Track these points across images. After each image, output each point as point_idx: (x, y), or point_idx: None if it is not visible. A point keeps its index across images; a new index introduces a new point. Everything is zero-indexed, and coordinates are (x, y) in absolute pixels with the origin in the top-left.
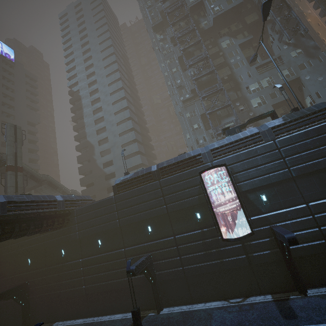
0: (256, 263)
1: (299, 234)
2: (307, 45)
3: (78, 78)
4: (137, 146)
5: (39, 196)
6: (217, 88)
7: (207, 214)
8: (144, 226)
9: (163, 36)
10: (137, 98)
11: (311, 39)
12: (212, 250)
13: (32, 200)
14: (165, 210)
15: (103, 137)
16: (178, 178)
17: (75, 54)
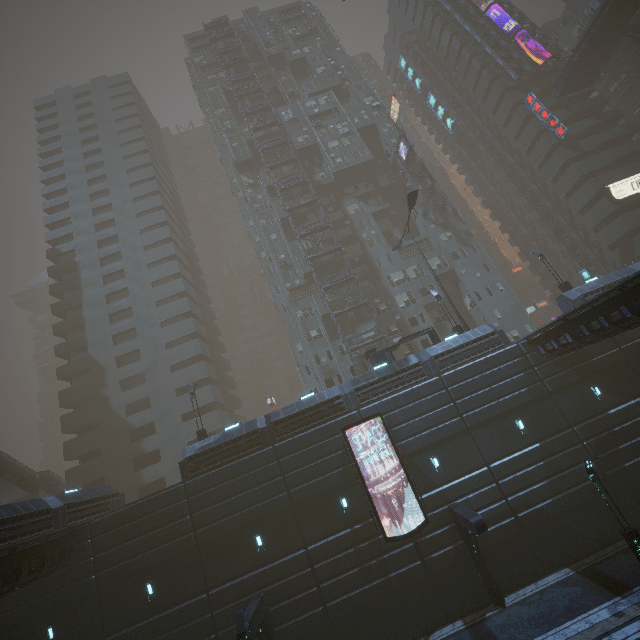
0: (436, 570)
1: (484, 512)
2: (458, 228)
3: (73, 227)
4: (204, 368)
5: (15, 506)
6: (347, 277)
7: (357, 499)
8: (249, 537)
9: (253, 180)
10: (198, 271)
11: (461, 221)
12: (371, 562)
13: (3, 518)
14: (288, 500)
15: (129, 349)
16: (307, 438)
17: (70, 181)
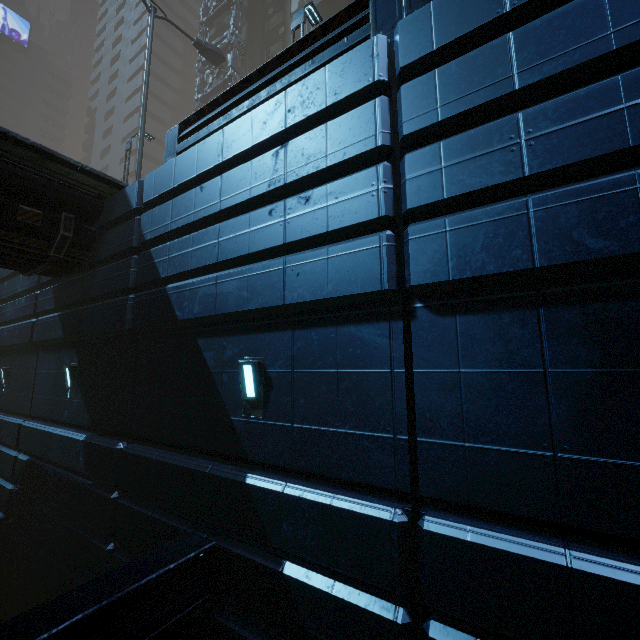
0: None
1: None
2: None
3: (100, 83)
4: None
5: None
6: None
7: None
8: None
9: None
10: None
11: None
12: None
13: None
14: None
15: None
16: None
17: (107, 31)
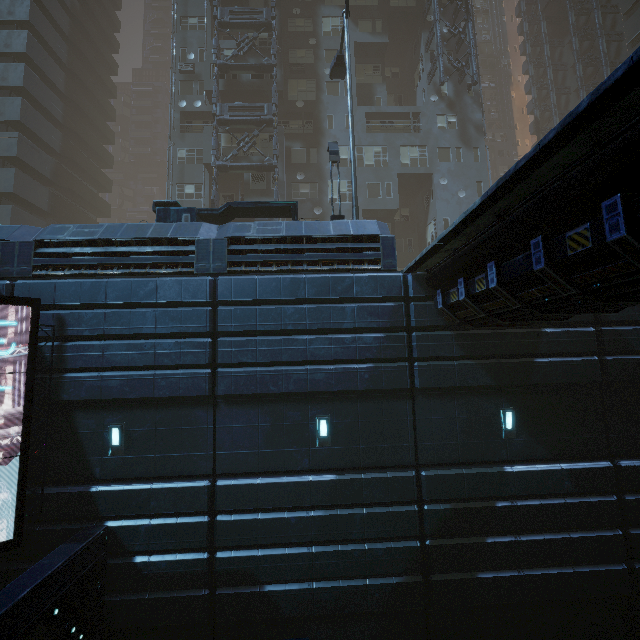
0: None
1: (154, 562)
2: (469, 116)
3: None
4: (12, 179)
5: None
6: (263, 116)
7: None
8: None
9: None
10: (107, 64)
11: (480, 107)
12: None
13: None
14: None
15: None
16: None
17: None
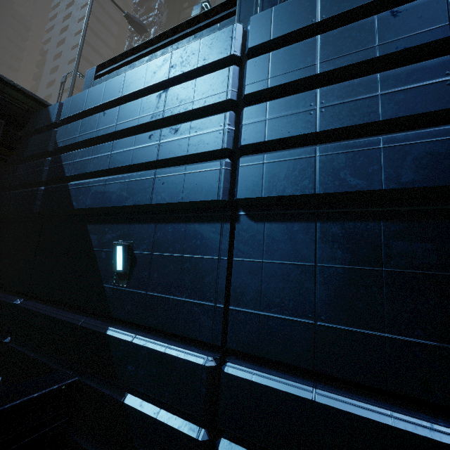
0: None
1: None
2: None
3: (53, 32)
4: None
5: None
6: None
7: None
8: None
9: None
10: None
11: None
12: None
13: None
14: None
15: None
16: None
17: None
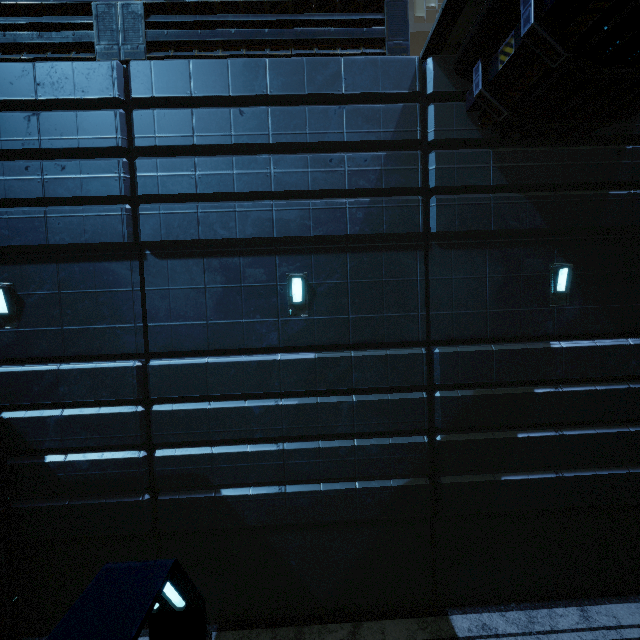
0: None
1: (71, 462)
2: None
3: None
4: None
5: None
6: None
7: None
8: None
9: None
10: None
11: None
12: None
13: None
14: None
15: None
16: None
17: None
